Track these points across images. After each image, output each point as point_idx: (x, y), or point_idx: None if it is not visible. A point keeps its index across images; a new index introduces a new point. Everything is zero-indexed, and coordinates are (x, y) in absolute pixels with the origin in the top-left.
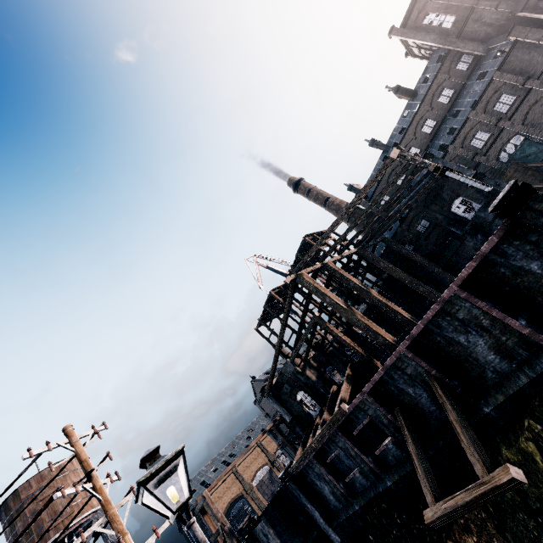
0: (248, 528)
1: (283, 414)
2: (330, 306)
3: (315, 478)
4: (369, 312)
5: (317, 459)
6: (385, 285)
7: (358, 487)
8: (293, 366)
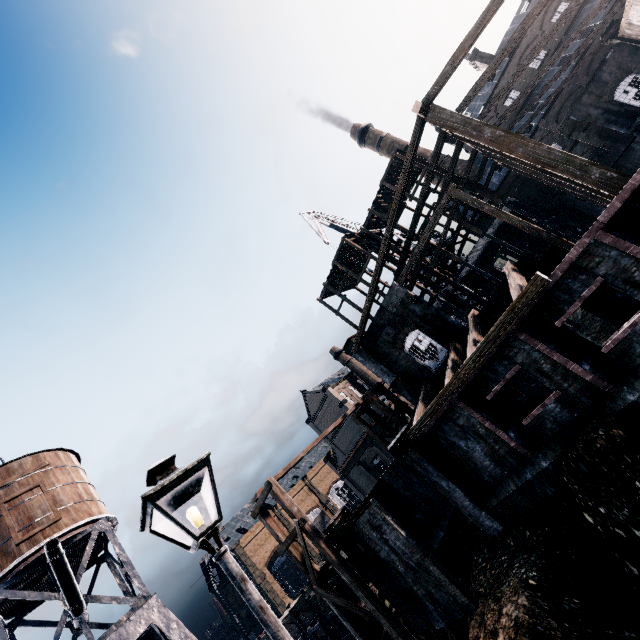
0: (343, 523)
1: (381, 375)
2: (491, 144)
3: (456, 436)
4: (474, 277)
5: (466, 401)
6: (500, 233)
7: (549, 429)
8: (404, 289)
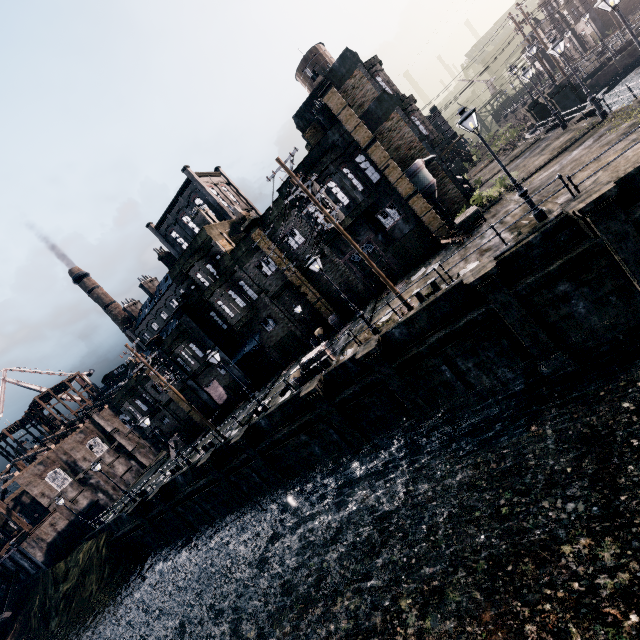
0: None
1: None
2: None
3: None
4: None
5: None
6: None
7: None
8: None
